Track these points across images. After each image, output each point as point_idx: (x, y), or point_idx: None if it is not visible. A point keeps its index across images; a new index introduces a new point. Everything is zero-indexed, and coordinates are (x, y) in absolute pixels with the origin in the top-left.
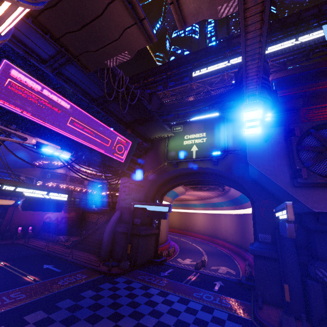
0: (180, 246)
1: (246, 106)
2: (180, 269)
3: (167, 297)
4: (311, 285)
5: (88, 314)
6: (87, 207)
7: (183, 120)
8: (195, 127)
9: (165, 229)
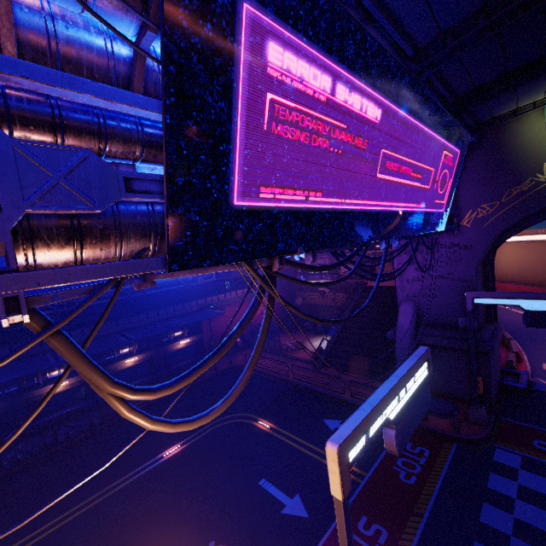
0: None
1: None
2: None
3: None
4: None
5: None
6: None
7: None
8: None
9: None
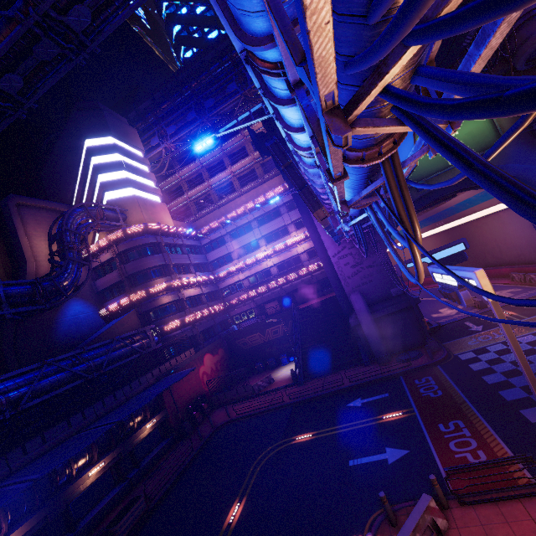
0: None
1: None
2: (472, 317)
3: None
4: None
5: None
6: (226, 333)
7: None
8: None
9: None
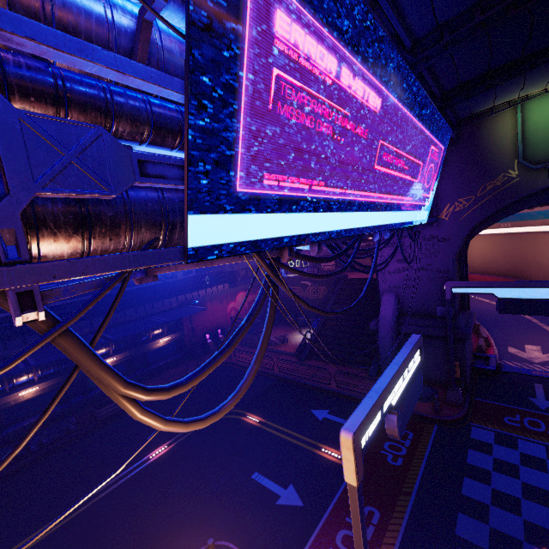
0: None
1: None
2: None
3: None
4: None
5: None
6: None
7: None
8: None
9: None
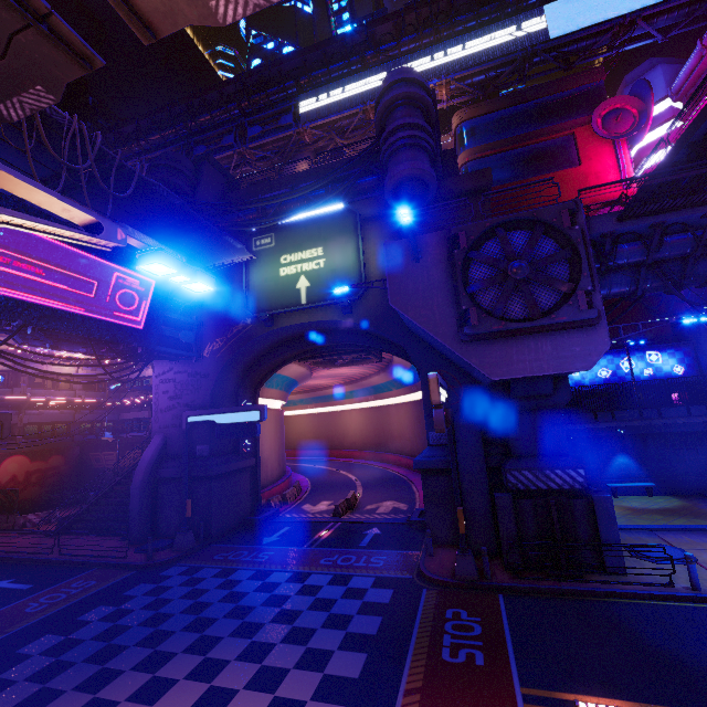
0: (314, 480)
1: (140, 257)
2: (305, 524)
3: (269, 578)
4: (498, 501)
5: (94, 650)
6: (92, 438)
7: (273, 223)
8: (300, 237)
9: (274, 454)
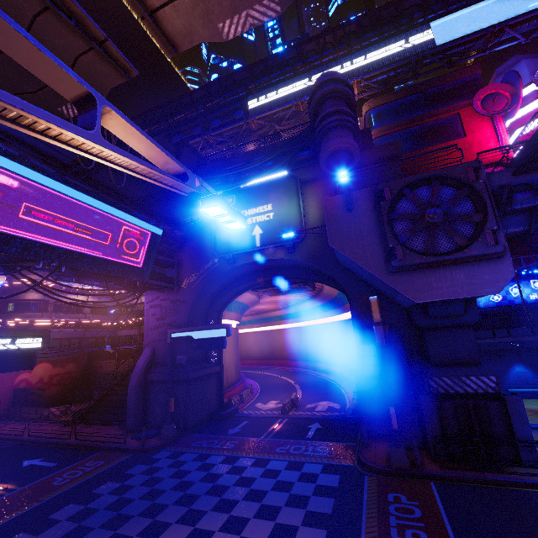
0: (262, 383)
1: (202, 201)
2: (259, 418)
3: (237, 462)
4: (423, 402)
5: (107, 518)
6: (96, 350)
7: (235, 187)
8: (255, 197)
9: (233, 362)
